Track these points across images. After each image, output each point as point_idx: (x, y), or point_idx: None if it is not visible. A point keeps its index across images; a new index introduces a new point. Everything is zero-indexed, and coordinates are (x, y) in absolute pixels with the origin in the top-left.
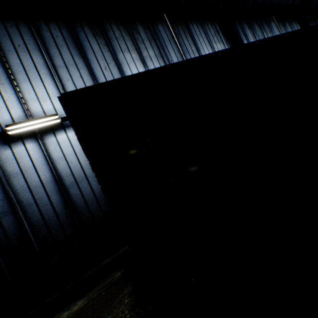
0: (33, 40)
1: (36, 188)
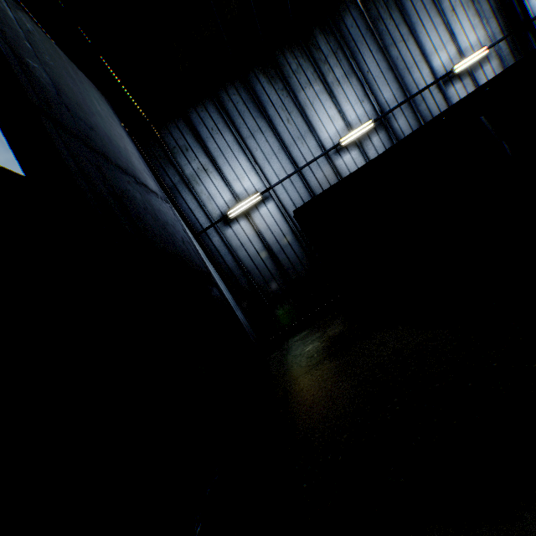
0: (220, 117)
1: (254, 257)
